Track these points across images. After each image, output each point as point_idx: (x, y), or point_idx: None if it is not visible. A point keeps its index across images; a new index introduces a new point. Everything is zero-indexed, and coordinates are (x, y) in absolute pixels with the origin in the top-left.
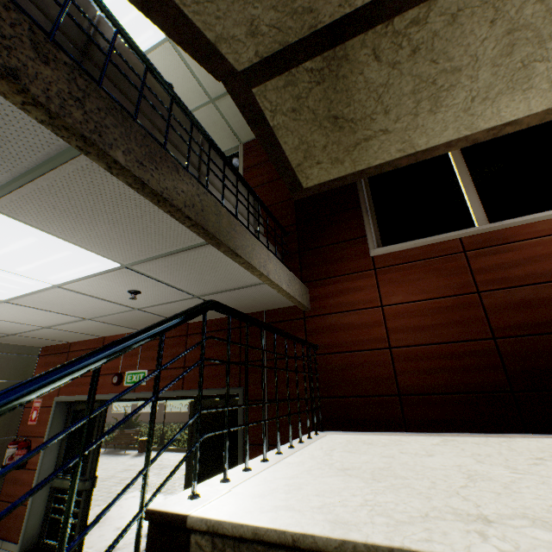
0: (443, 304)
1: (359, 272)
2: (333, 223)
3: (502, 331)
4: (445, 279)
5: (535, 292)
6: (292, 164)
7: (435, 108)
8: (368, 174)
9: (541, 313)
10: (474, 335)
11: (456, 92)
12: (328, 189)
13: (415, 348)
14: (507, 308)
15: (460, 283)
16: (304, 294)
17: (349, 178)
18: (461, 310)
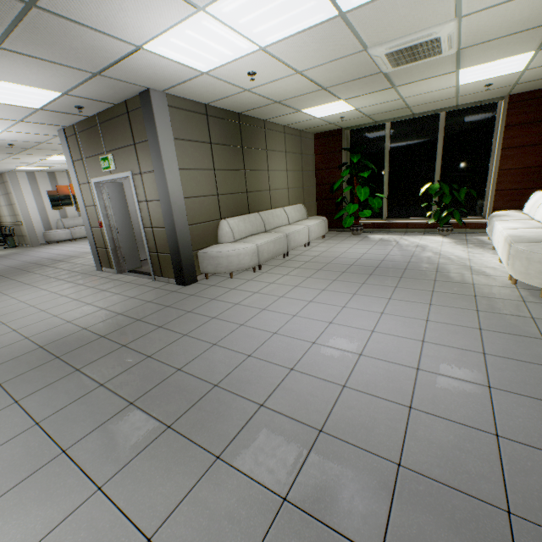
0: None
1: None
2: None
3: None
4: None
5: None
6: None
7: None
8: None
9: None
10: None
11: None
12: None
13: None
14: None
15: None
16: None
17: None
18: None
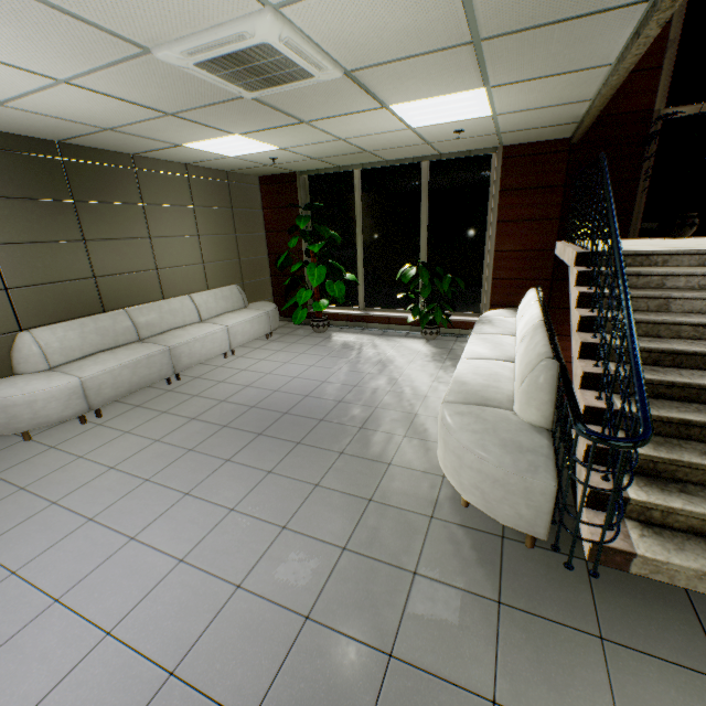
0: None
1: None
2: None
3: None
4: None
5: None
6: None
7: None
8: None
9: None
10: None
11: None
12: None
13: None
14: None
15: None
16: None
17: None
18: None
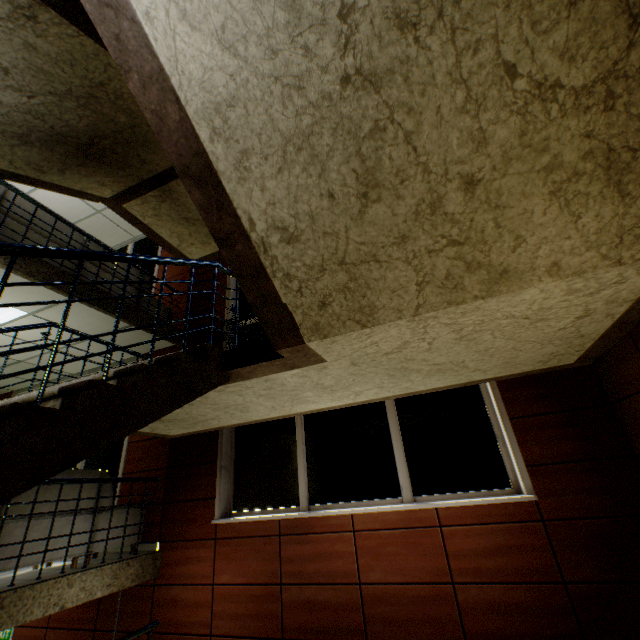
0: (256, 591)
1: (204, 539)
2: (195, 475)
3: (289, 631)
4: (262, 563)
5: (317, 593)
6: (146, 431)
7: (246, 411)
8: (227, 427)
9: (317, 617)
10: (271, 632)
11: (254, 407)
12: (197, 433)
13: (228, 639)
14: (297, 606)
15: (271, 570)
16: (148, 567)
17: (212, 429)
18: (267, 601)
